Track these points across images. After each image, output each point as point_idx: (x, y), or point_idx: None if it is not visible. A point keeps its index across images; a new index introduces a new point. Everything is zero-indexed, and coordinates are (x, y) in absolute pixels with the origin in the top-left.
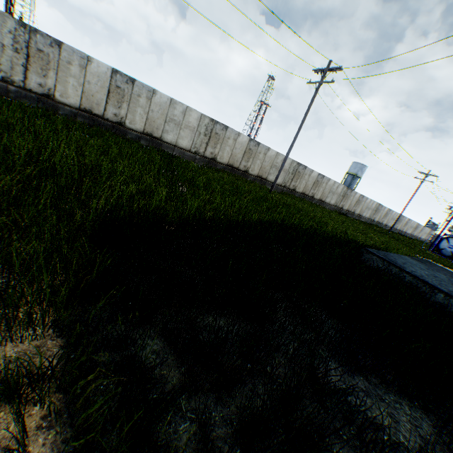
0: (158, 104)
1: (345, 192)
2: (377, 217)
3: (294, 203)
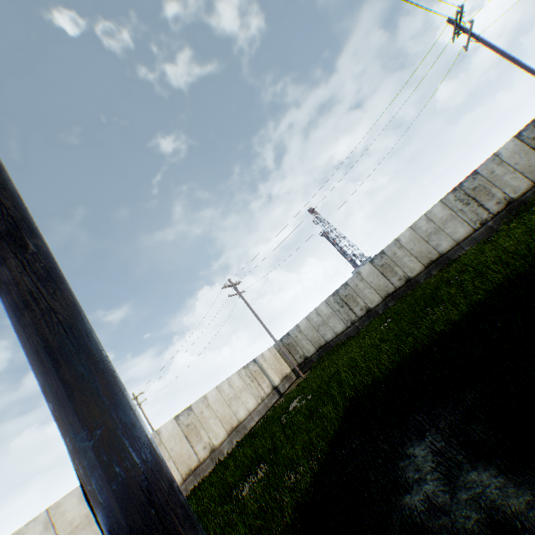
0: (408, 241)
1: None
2: None
3: None
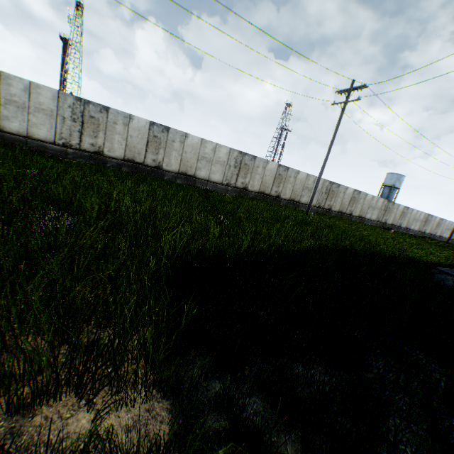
0: (191, 145)
1: (386, 205)
2: (428, 229)
3: (334, 223)
